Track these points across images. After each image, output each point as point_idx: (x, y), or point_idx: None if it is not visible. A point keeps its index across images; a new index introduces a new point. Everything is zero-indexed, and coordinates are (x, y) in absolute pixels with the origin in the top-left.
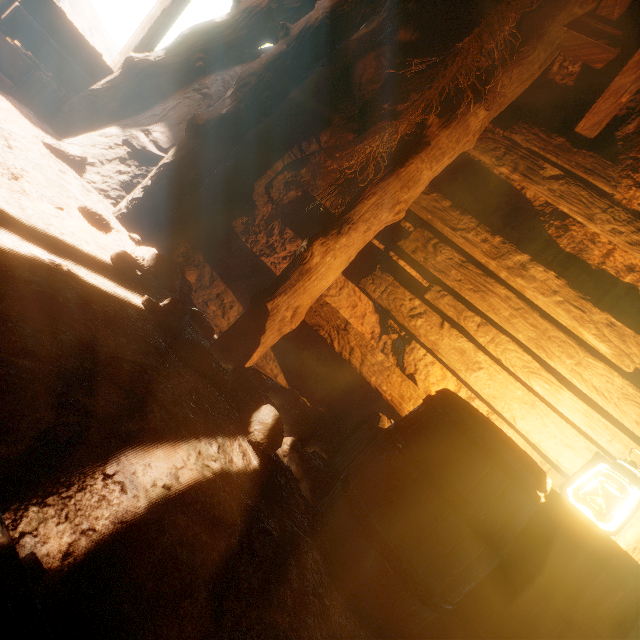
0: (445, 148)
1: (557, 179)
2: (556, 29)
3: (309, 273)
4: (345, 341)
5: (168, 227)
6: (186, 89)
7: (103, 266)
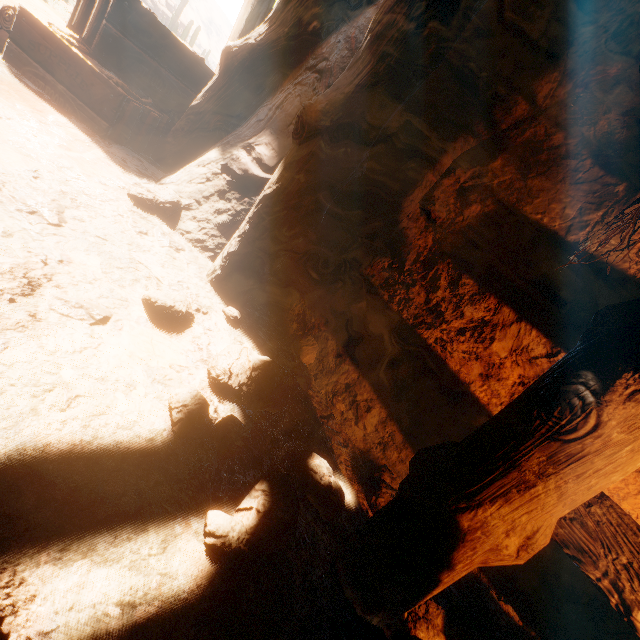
0: None
1: None
2: None
3: (578, 462)
4: None
5: (279, 277)
6: (297, 71)
7: (143, 445)
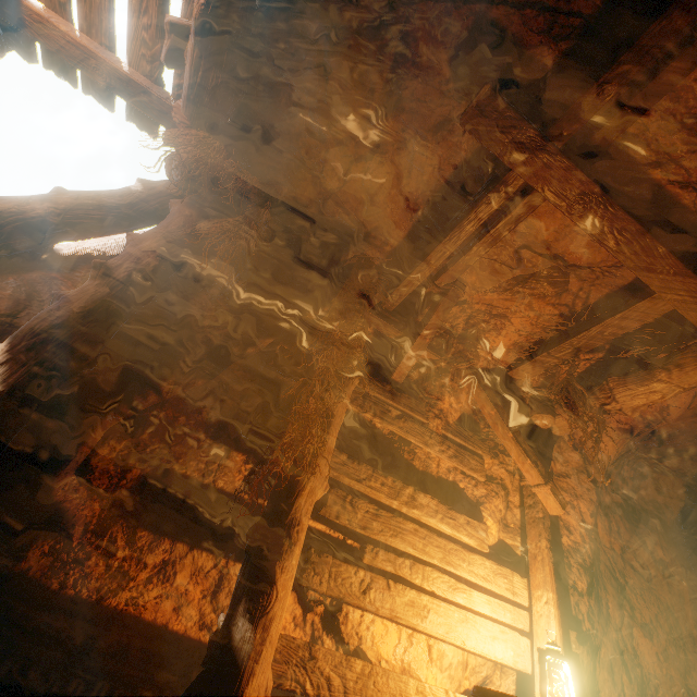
0: (342, 414)
1: (400, 418)
2: (367, 313)
3: (274, 620)
4: (318, 674)
5: None
6: None
7: None
